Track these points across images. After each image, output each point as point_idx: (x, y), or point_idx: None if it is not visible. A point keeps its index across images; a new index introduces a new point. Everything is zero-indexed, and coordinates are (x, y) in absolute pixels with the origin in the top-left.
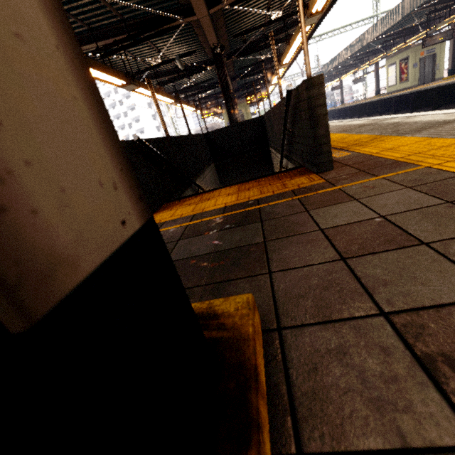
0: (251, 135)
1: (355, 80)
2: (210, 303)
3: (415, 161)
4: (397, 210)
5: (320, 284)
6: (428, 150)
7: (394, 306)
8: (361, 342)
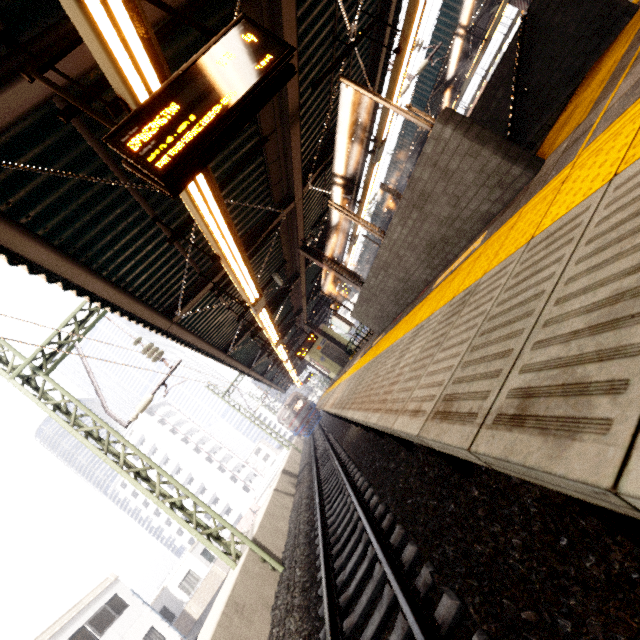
0: None
1: None
2: None
3: None
4: None
5: None
6: None
7: None
8: None
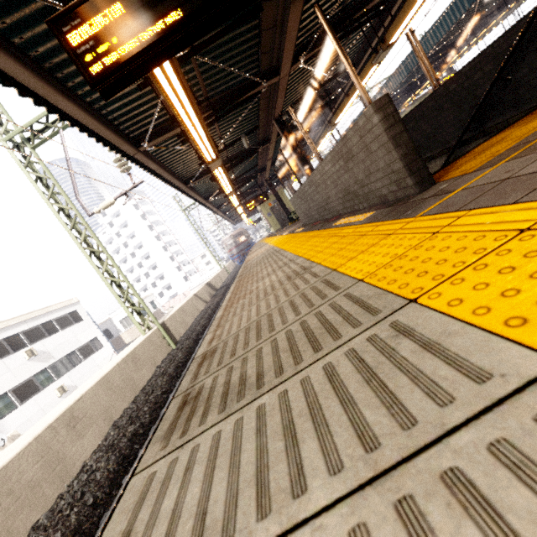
0: None
1: None
2: None
3: None
4: None
5: None
6: None
7: None
8: None
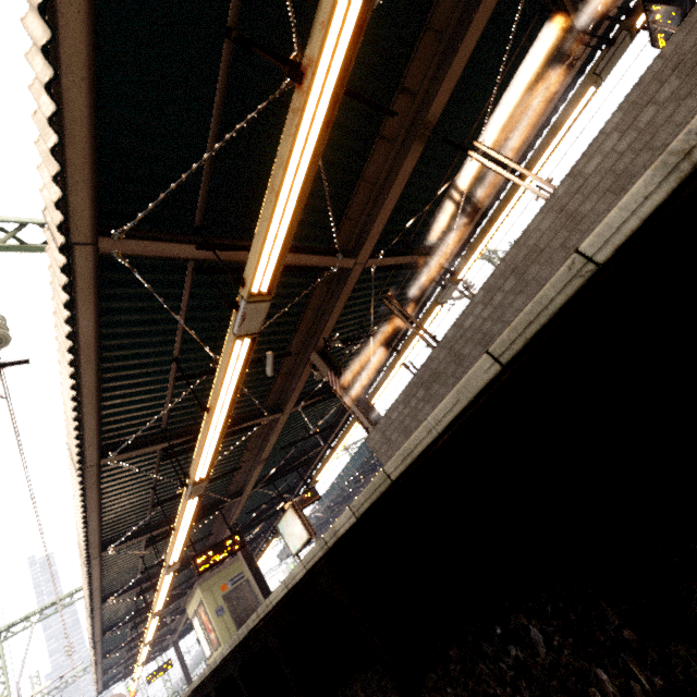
0: None
1: None
2: None
3: None
4: None
5: None
6: None
7: None
8: None
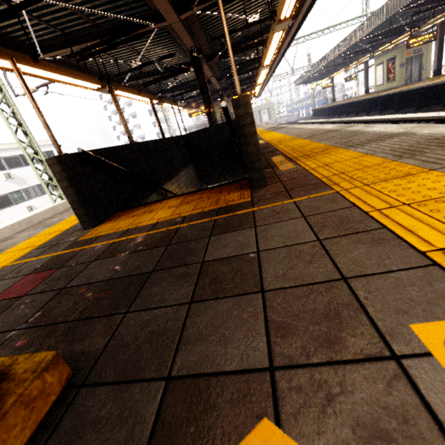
0: (228, 137)
1: (345, 78)
2: (15, 360)
3: (333, 182)
4: (274, 244)
5: (152, 332)
6: (352, 170)
7: (182, 370)
8: (126, 412)
